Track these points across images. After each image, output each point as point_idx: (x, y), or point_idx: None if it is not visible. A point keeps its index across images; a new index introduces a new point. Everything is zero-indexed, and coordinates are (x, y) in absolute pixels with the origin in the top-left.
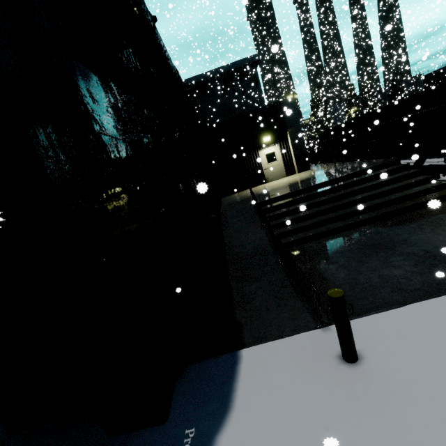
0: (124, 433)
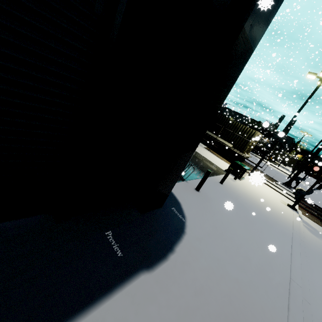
0: (148, 211)
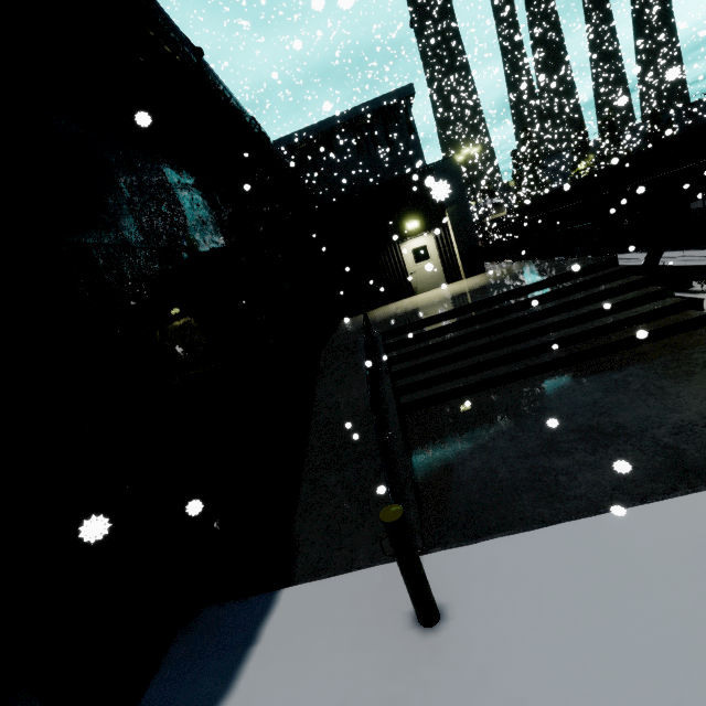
0: None
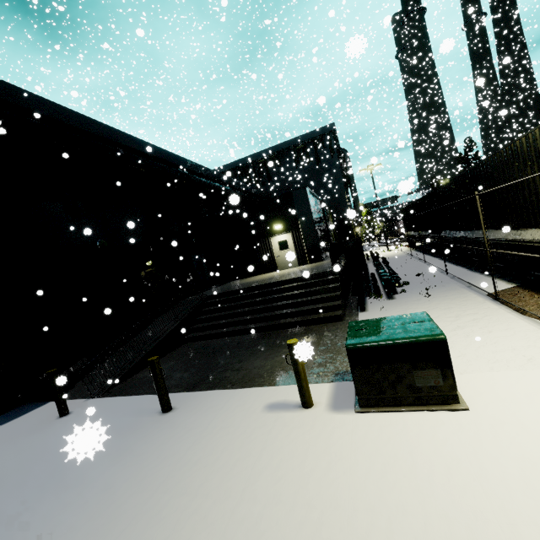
0: None
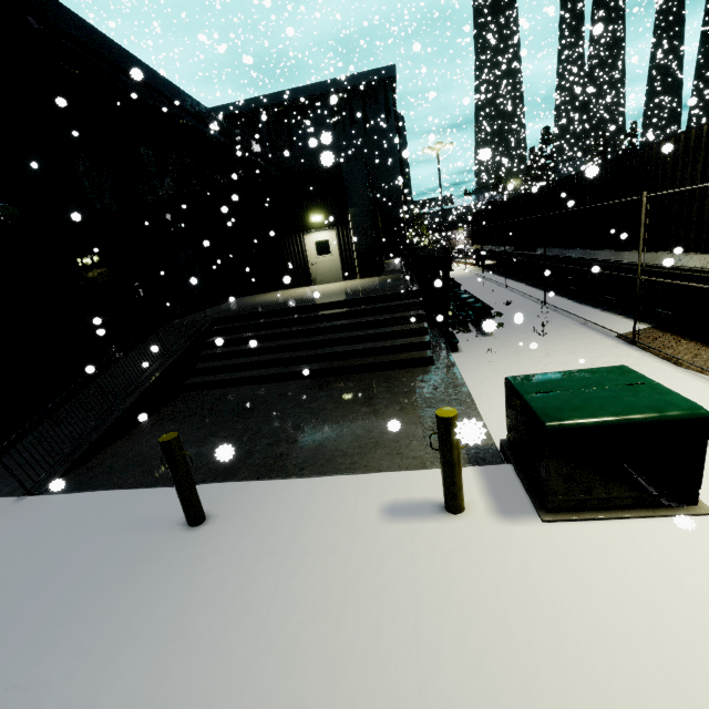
0: None
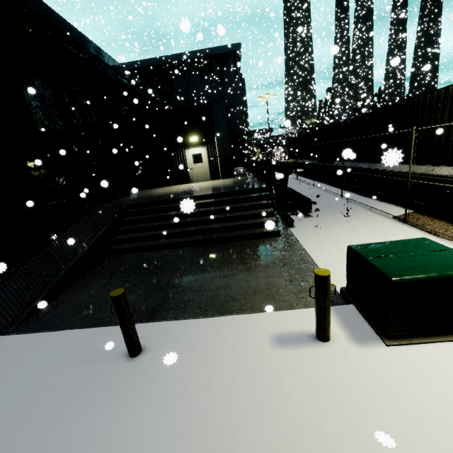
0: None
